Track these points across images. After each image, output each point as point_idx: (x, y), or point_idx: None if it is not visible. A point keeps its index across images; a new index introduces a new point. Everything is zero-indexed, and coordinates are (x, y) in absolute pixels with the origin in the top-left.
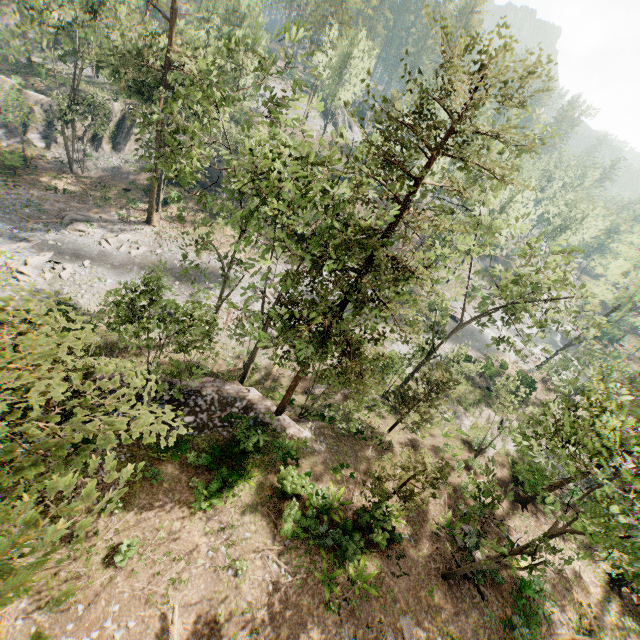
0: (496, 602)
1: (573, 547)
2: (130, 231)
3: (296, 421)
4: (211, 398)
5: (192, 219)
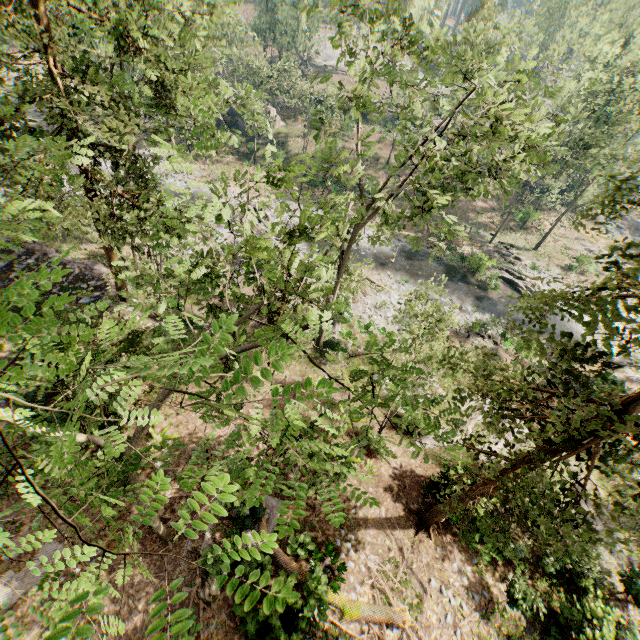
0: (223, 614)
1: (498, 639)
2: (151, 163)
3: (150, 317)
4: (71, 272)
5: (218, 159)
